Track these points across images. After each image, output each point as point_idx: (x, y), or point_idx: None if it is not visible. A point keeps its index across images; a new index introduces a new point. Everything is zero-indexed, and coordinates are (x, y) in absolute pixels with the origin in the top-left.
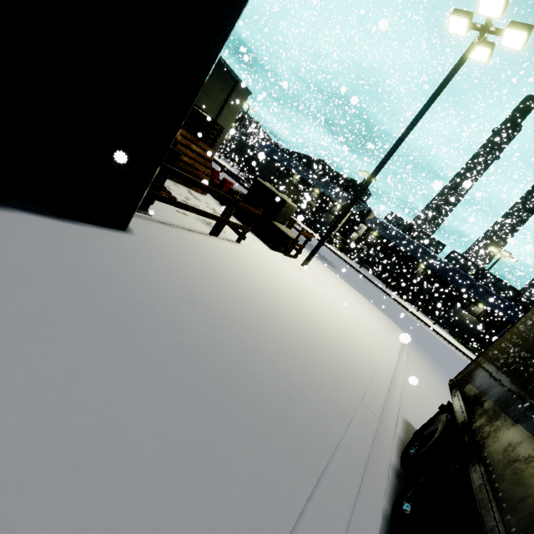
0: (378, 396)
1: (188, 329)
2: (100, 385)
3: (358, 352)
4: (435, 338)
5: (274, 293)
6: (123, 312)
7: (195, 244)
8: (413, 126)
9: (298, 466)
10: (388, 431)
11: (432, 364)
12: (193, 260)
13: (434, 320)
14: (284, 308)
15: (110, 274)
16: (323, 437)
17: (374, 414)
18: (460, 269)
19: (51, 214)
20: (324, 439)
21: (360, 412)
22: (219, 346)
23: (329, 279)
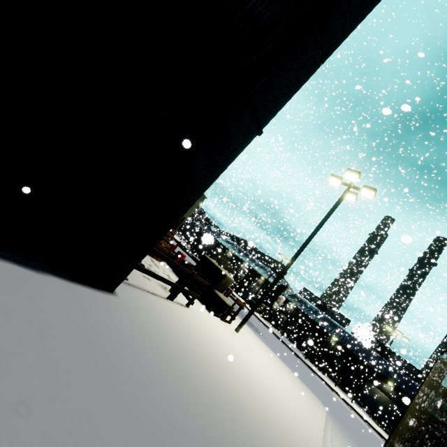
0: None
1: (155, 386)
2: (96, 433)
3: (287, 425)
4: (356, 418)
5: (216, 356)
6: (111, 365)
7: (158, 306)
8: (315, 233)
9: None
10: None
11: None
12: (156, 321)
13: (352, 397)
14: (224, 372)
15: (103, 331)
16: None
17: None
18: None
19: (68, 277)
20: None
21: None
22: (177, 405)
23: (258, 346)
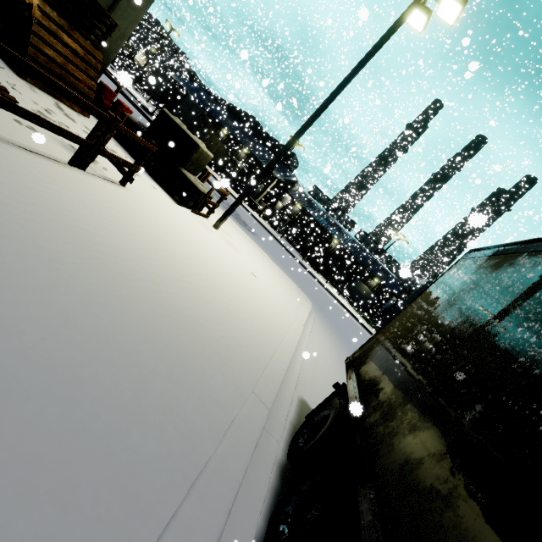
0: (274, 380)
1: None
2: None
3: (261, 328)
4: (338, 307)
5: (162, 255)
6: None
7: (29, 170)
8: (346, 83)
9: (114, 540)
10: (279, 419)
11: (333, 333)
12: (8, 192)
13: (339, 291)
14: (172, 275)
15: None
16: (181, 463)
17: (265, 405)
18: (365, 247)
19: None
20: (183, 465)
21: (248, 407)
22: (2, 339)
23: (245, 246)
